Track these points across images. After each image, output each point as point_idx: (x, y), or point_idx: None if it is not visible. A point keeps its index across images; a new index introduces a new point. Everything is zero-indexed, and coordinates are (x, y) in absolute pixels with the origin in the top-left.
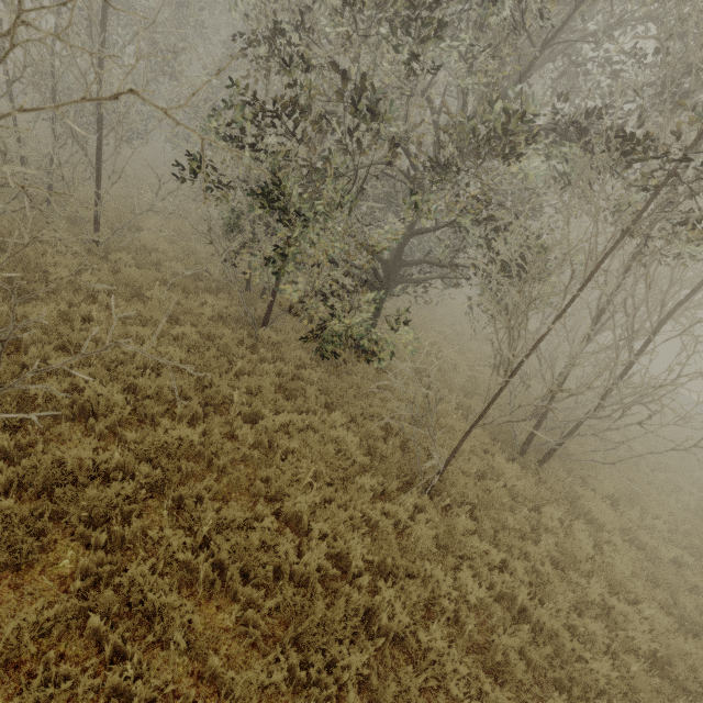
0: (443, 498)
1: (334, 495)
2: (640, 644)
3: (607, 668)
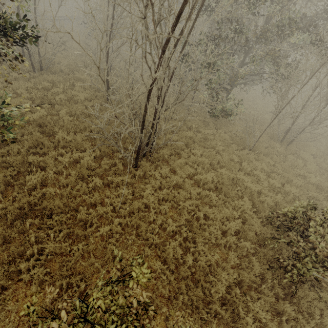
0: (255, 151)
1: (225, 149)
2: (313, 181)
3: (301, 182)
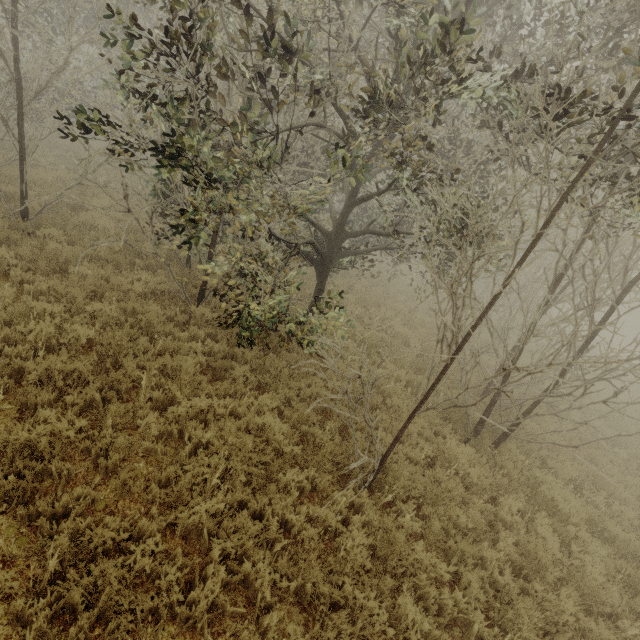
0: (385, 493)
1: (249, 498)
2: None
3: None
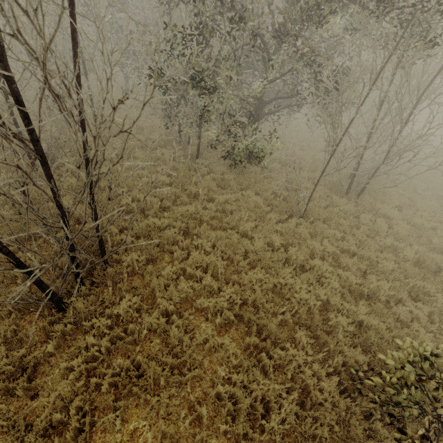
0: (309, 218)
1: (259, 224)
2: (410, 257)
3: (393, 264)
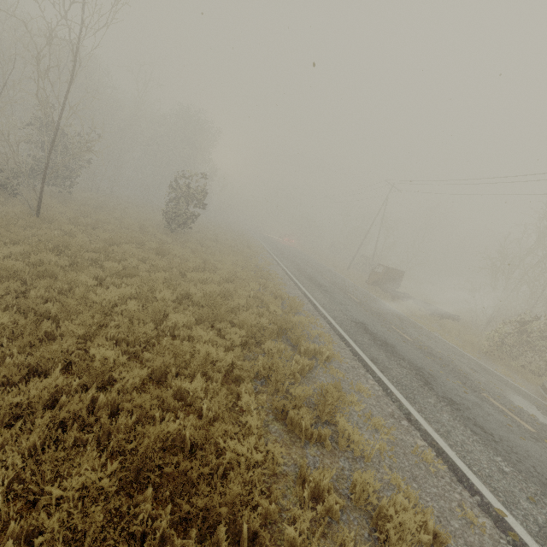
0: None
1: None
2: None
3: None
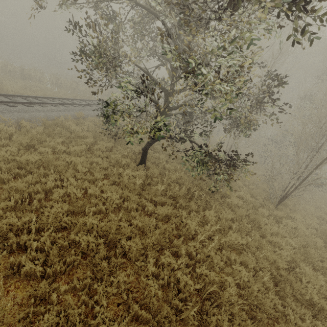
0: None
1: None
2: None
3: None
